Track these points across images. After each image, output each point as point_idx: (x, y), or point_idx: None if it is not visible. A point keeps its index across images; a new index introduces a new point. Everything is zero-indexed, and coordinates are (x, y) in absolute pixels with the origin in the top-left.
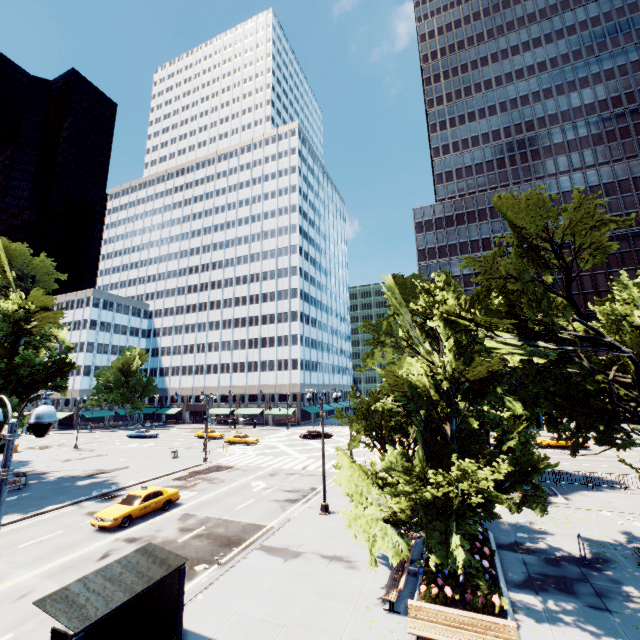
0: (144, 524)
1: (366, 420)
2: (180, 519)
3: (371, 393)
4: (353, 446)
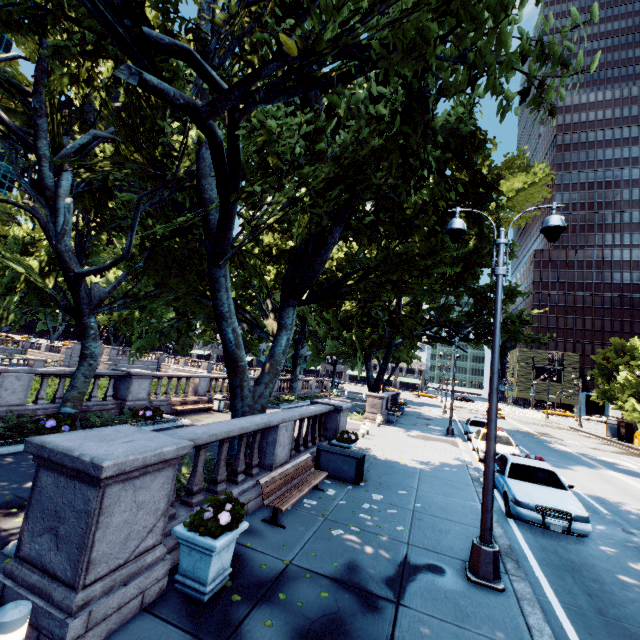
0: (508, 419)
1: (632, 390)
2: (518, 420)
3: (635, 380)
4: (624, 399)
